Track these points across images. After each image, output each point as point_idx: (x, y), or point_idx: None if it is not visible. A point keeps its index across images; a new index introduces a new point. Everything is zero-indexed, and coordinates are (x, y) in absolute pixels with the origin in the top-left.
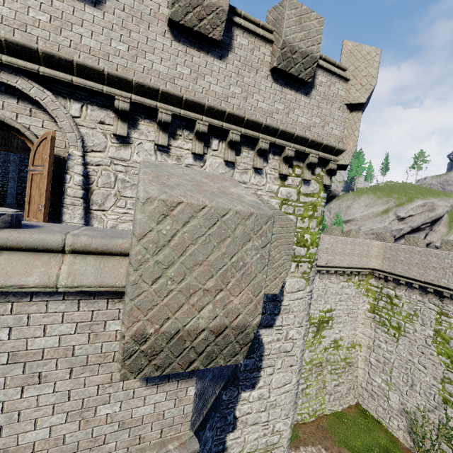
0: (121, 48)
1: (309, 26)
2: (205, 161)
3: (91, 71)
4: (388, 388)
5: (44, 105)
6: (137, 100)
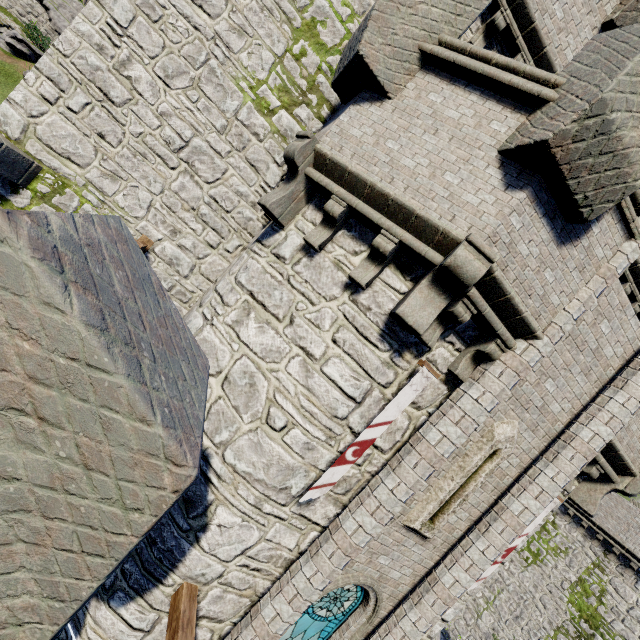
0: None
1: None
2: None
3: None
4: (486, 606)
5: None
6: None
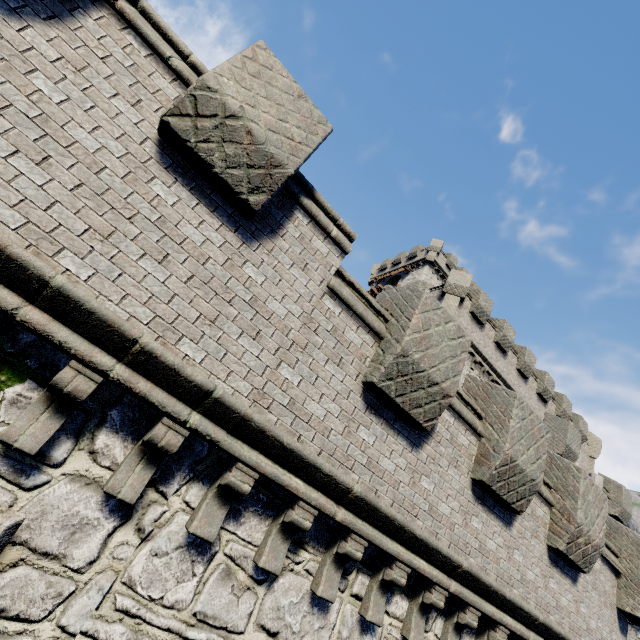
0: None
1: (585, 426)
2: None
3: None
4: None
5: None
6: None
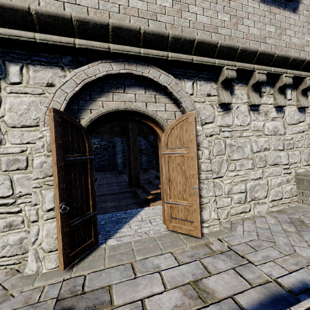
0: (225, 19)
1: None
2: (284, 112)
3: (207, 46)
4: None
5: (170, 88)
6: (240, 66)
